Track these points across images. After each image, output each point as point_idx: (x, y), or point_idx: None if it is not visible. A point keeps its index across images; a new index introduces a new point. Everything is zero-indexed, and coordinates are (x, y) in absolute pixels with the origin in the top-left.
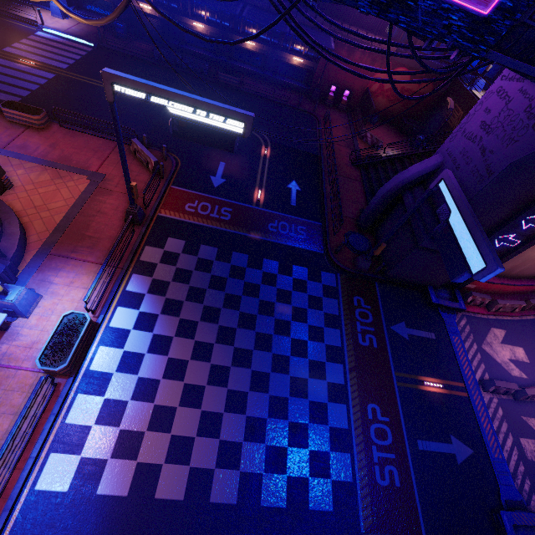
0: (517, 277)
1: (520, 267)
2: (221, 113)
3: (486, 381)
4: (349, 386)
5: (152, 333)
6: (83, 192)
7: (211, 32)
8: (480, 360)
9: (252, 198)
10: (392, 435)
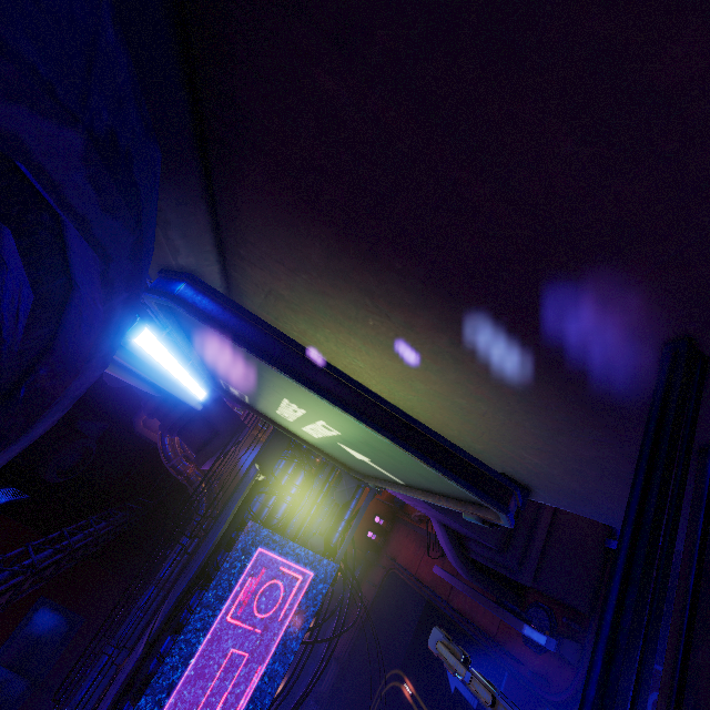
0: None
1: None
2: None
3: None
4: None
5: None
6: None
7: (286, 675)
8: None
9: None
10: None
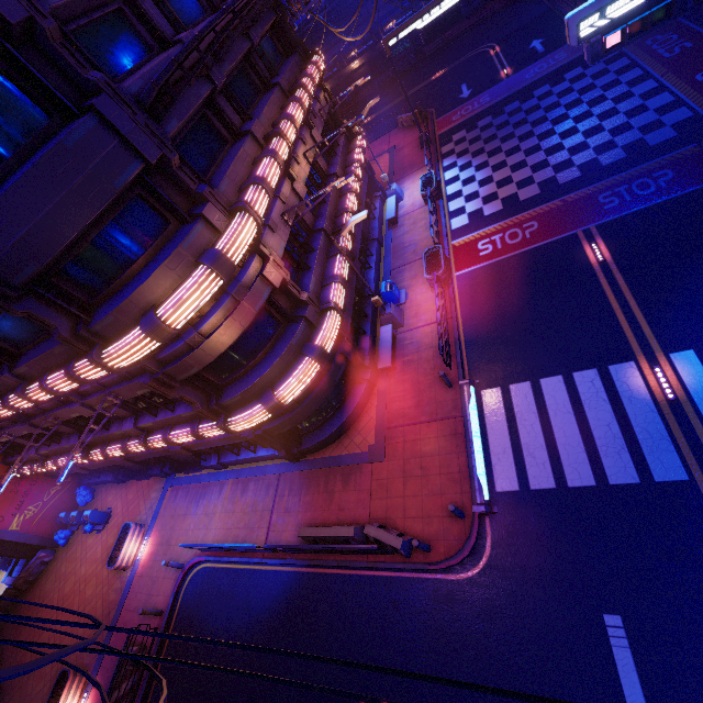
0: None
1: None
2: None
3: None
4: (664, 83)
5: (473, 167)
6: (389, 158)
7: None
8: None
9: (500, 79)
10: None
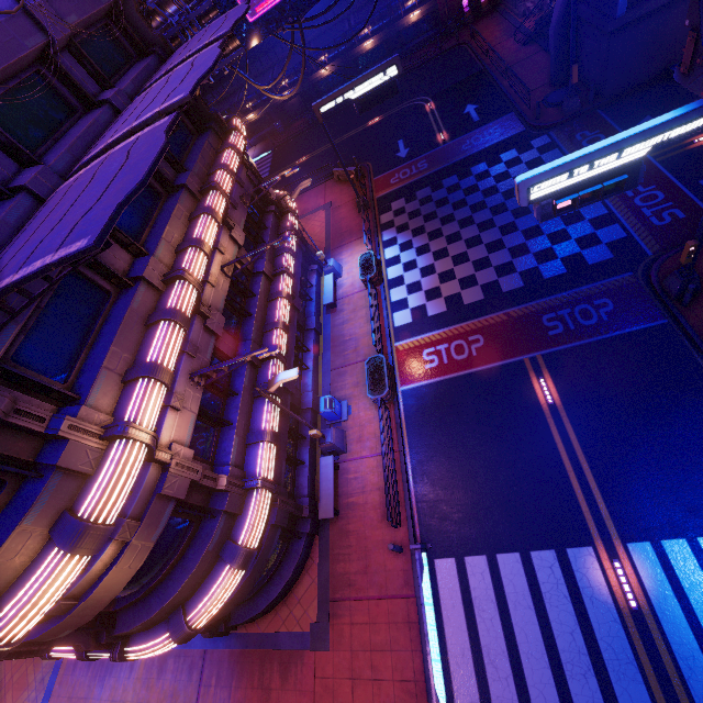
0: None
1: None
2: (379, 72)
3: None
4: None
5: (414, 249)
6: (326, 217)
7: (335, 67)
8: None
9: (437, 143)
10: (663, 193)
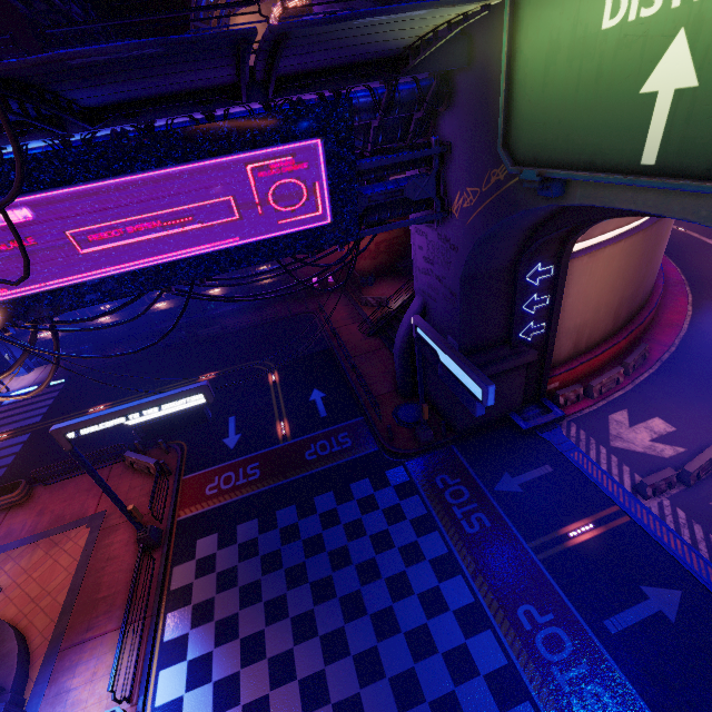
0: (592, 346)
1: (582, 338)
2: (175, 398)
3: (638, 486)
4: (481, 600)
5: (212, 683)
6: (85, 547)
7: (174, 303)
8: (618, 463)
9: (276, 436)
10: (568, 636)
